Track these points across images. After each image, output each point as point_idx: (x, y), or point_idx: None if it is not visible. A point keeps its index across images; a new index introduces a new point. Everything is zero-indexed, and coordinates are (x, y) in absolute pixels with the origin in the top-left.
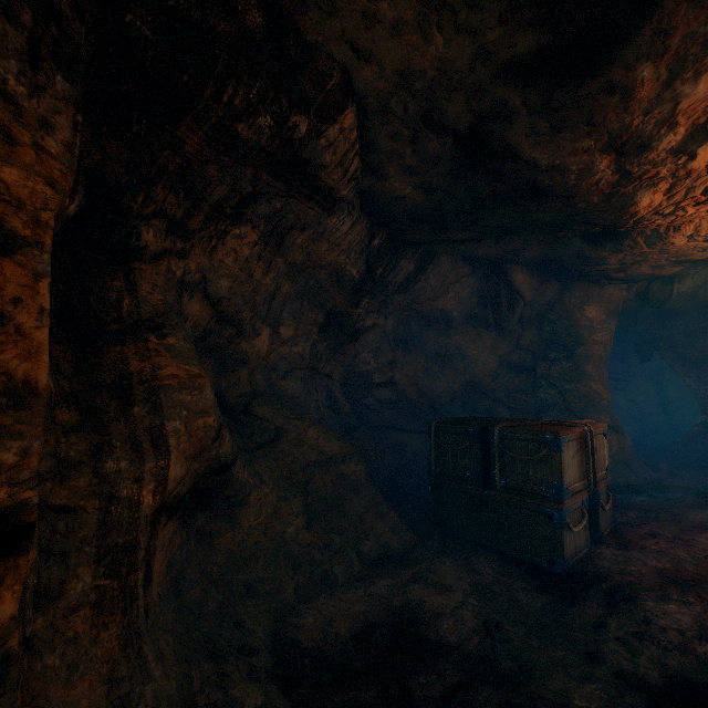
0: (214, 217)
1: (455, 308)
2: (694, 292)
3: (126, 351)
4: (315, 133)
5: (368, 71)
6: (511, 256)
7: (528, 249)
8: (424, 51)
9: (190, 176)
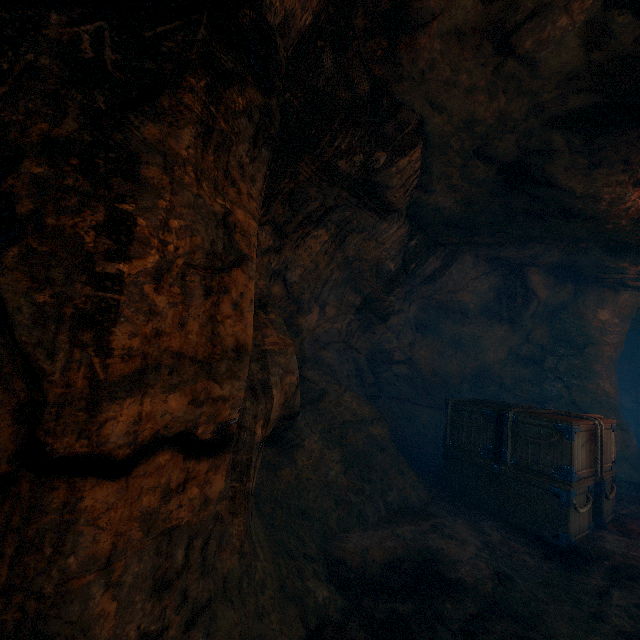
0: (304, 223)
1: (472, 300)
2: None
3: None
4: (389, 163)
5: (439, 119)
6: (531, 259)
7: (548, 255)
8: (488, 106)
9: (296, 195)
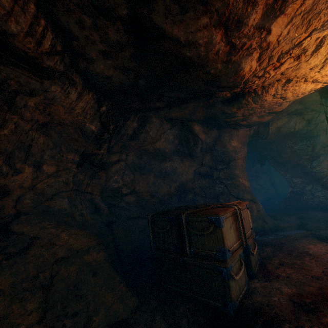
0: None
1: (166, 147)
2: (278, 130)
3: None
4: None
5: None
6: (190, 116)
7: (197, 111)
8: None
9: None
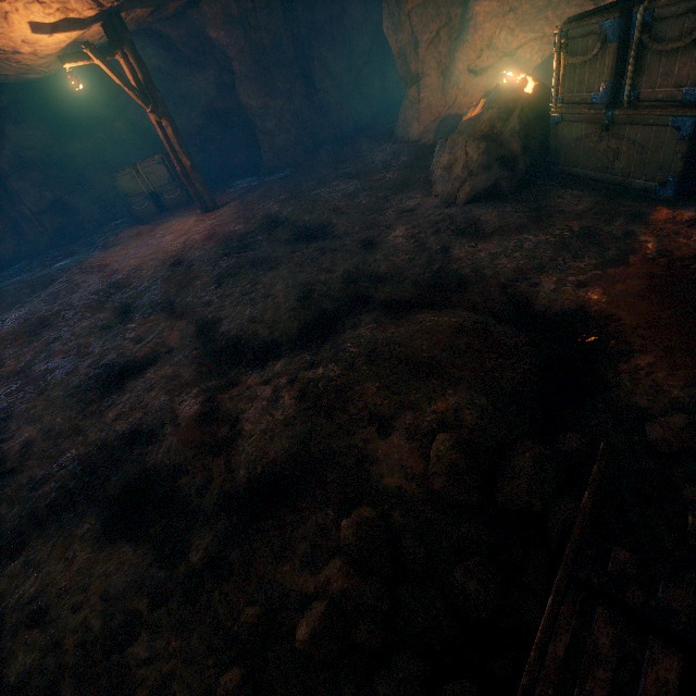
0: None
1: (159, 63)
2: None
3: (8, 184)
4: None
5: None
6: None
7: None
8: None
9: None
